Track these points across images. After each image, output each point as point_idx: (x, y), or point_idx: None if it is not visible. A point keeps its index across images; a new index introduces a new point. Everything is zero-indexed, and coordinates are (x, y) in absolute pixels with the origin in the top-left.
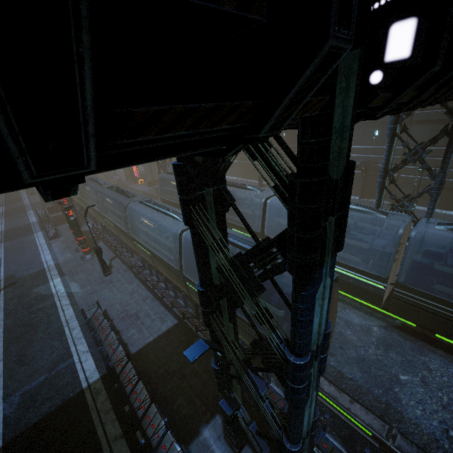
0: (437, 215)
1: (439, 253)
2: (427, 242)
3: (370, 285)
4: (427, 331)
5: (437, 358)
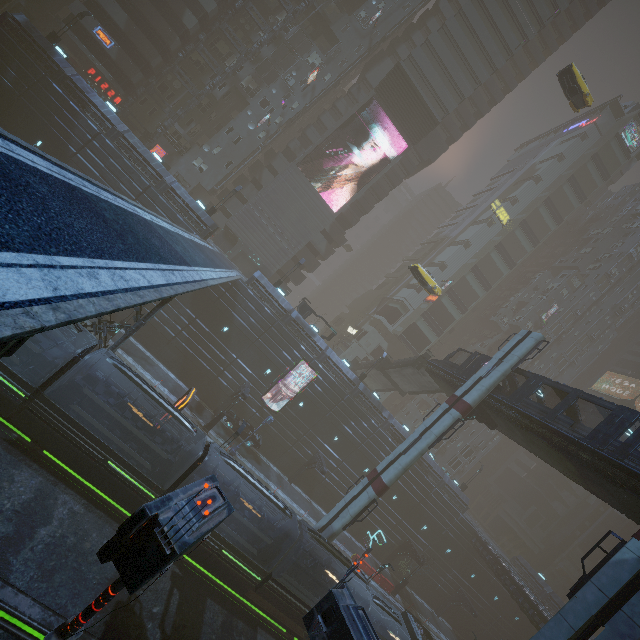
0: (132, 347)
1: (98, 380)
2: (104, 367)
3: (12, 391)
4: (38, 447)
5: (29, 472)
